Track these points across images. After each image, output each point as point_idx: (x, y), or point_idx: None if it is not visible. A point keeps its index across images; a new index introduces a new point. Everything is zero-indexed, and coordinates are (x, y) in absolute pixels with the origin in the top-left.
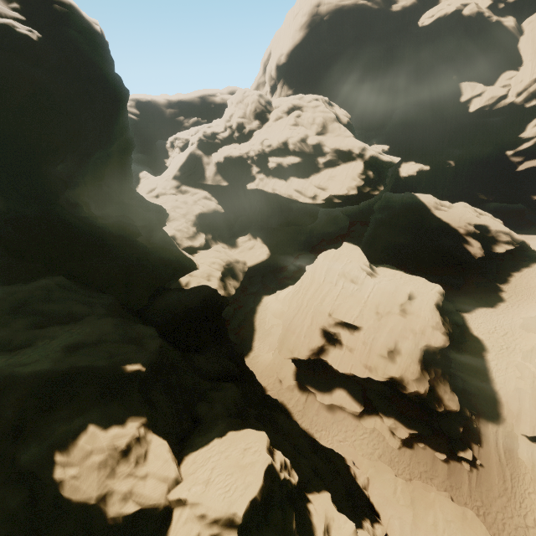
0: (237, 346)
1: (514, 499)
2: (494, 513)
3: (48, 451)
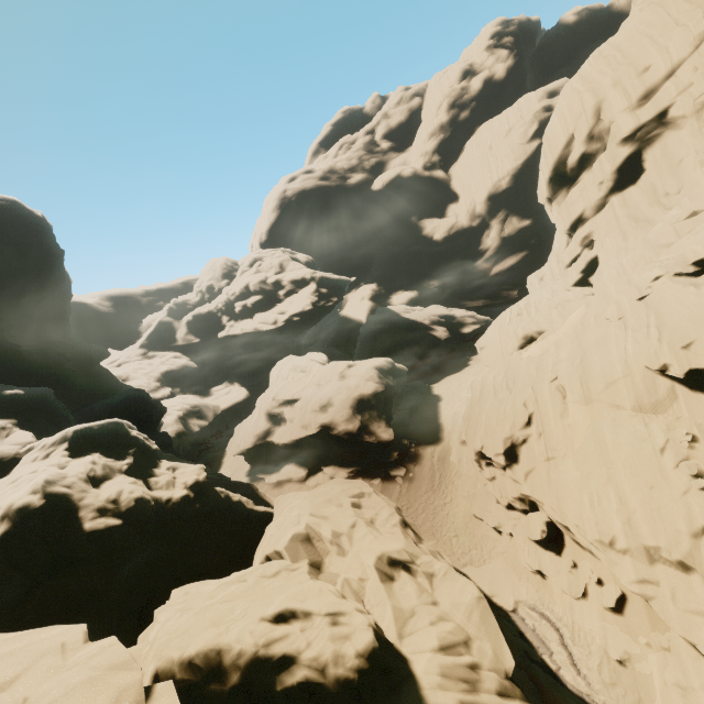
0: (162, 432)
1: (439, 490)
2: (417, 505)
3: None
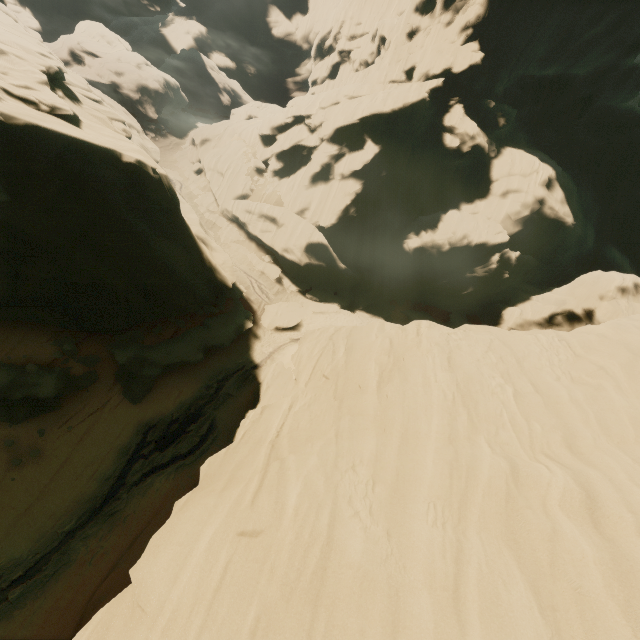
0: None
1: (168, 151)
2: None
3: None
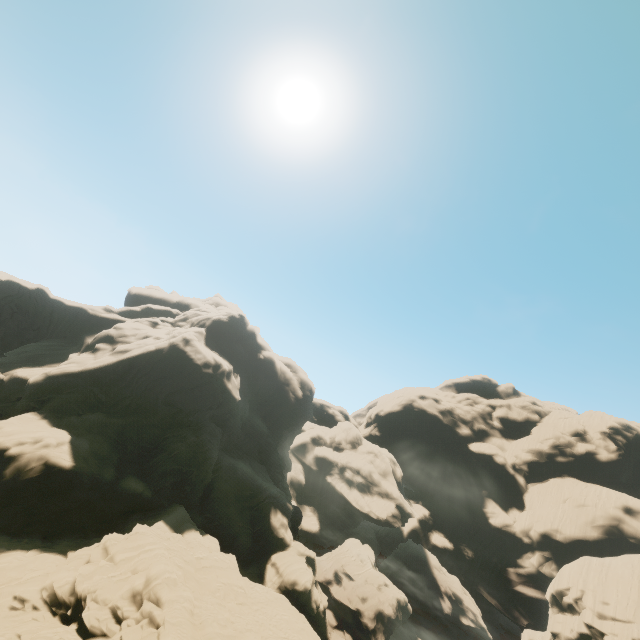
0: None
1: None
2: None
3: (270, 509)
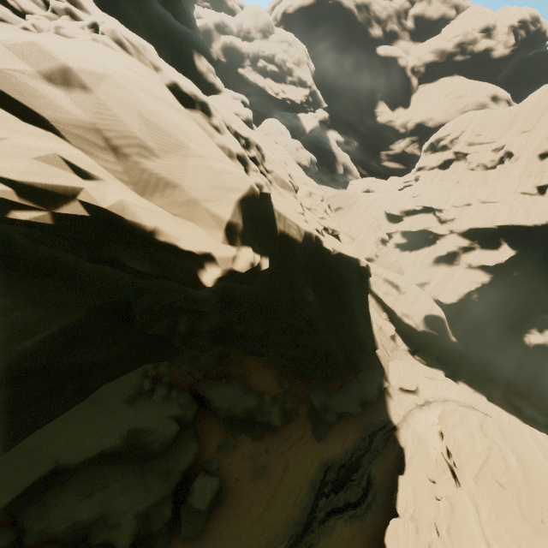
0: None
1: None
2: None
3: (192, 52)
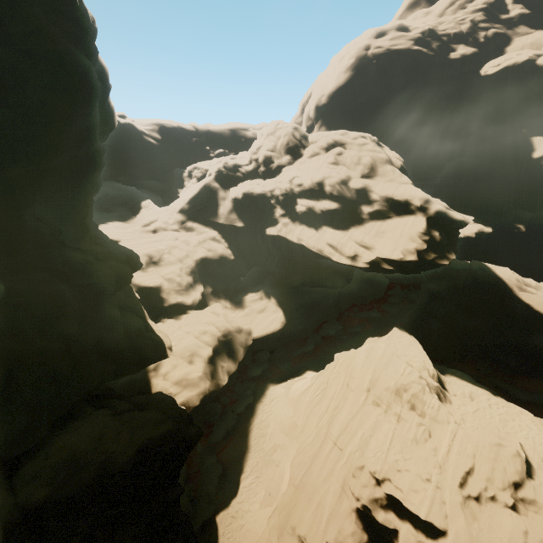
0: None
1: None
2: None
3: None
